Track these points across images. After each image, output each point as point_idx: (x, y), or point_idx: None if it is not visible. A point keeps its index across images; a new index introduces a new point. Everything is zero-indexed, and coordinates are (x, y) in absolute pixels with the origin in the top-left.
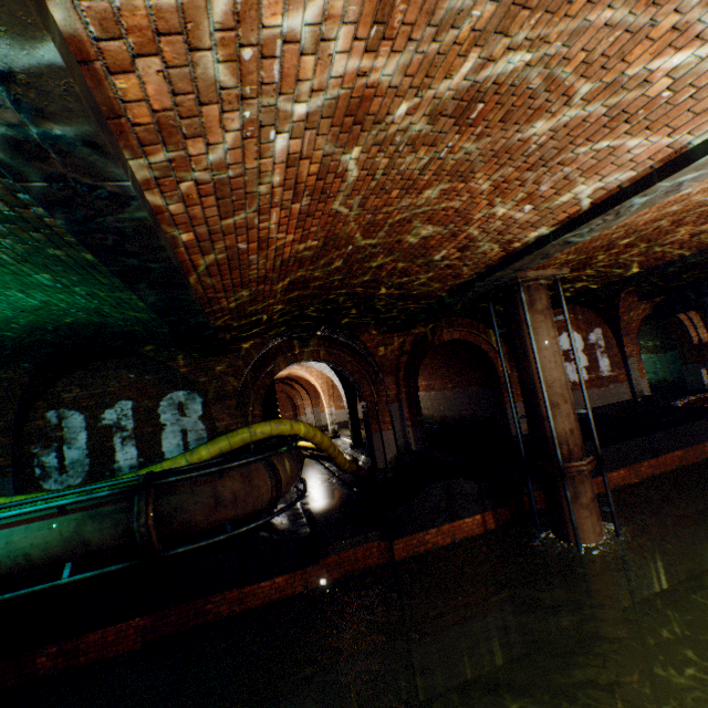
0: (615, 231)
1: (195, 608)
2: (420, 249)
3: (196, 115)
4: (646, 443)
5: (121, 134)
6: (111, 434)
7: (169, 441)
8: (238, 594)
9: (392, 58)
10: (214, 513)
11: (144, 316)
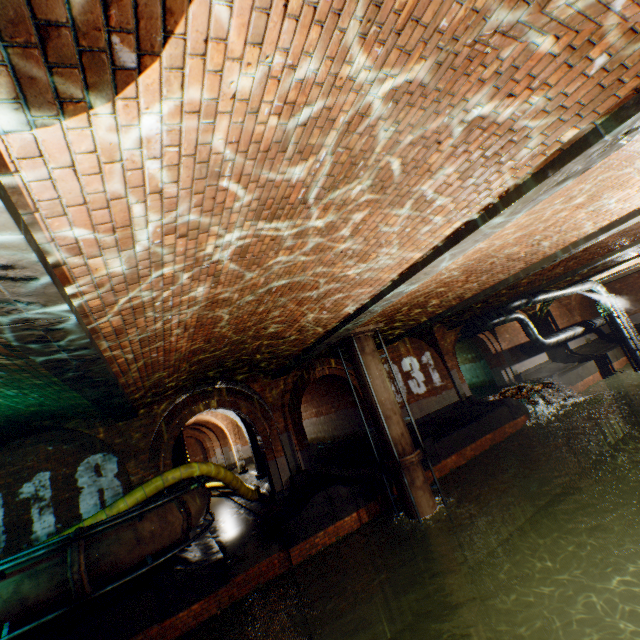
0: (394, 305)
1: None
2: (274, 333)
3: (134, 322)
4: (466, 432)
5: (97, 337)
6: (28, 506)
7: (87, 503)
8: (159, 629)
9: (225, 286)
10: (136, 551)
11: (76, 402)
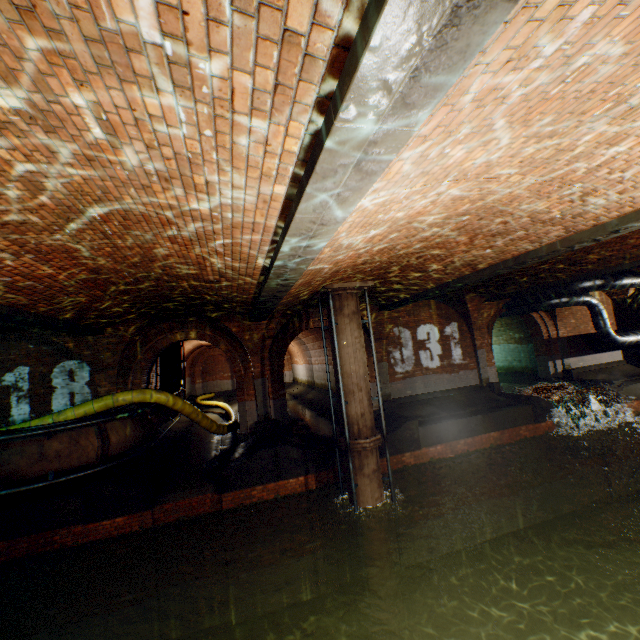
0: (370, 263)
1: (45, 538)
2: (191, 274)
3: None
4: (464, 424)
5: None
6: (9, 393)
7: (59, 401)
8: (83, 529)
9: None
10: (38, 466)
11: None
